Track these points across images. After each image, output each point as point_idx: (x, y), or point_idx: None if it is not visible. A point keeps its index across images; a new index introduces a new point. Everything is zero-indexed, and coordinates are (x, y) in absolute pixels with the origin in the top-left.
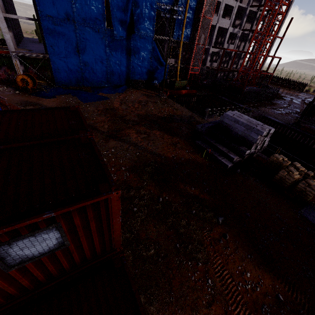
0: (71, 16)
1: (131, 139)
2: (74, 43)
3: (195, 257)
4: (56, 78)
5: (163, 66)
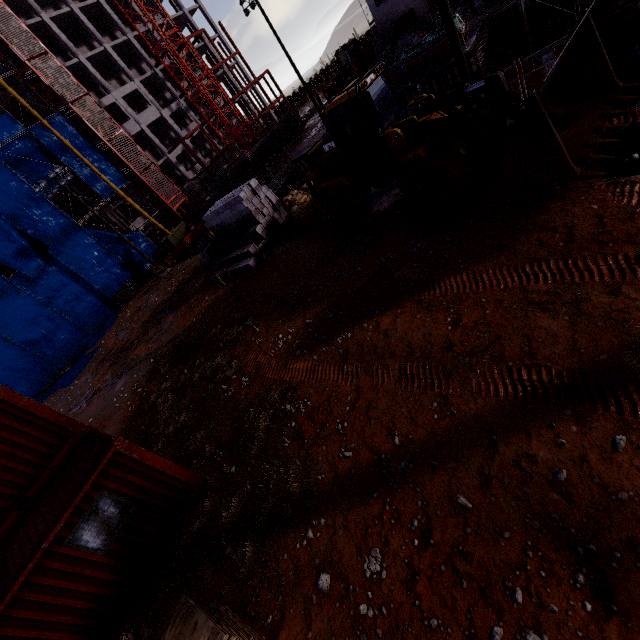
0: None
1: (140, 356)
2: None
3: (227, 377)
4: None
5: (132, 240)
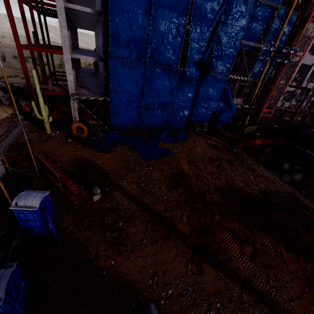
0: (143, 57)
1: (233, 261)
2: (139, 85)
3: None
4: (113, 121)
5: (231, 108)
